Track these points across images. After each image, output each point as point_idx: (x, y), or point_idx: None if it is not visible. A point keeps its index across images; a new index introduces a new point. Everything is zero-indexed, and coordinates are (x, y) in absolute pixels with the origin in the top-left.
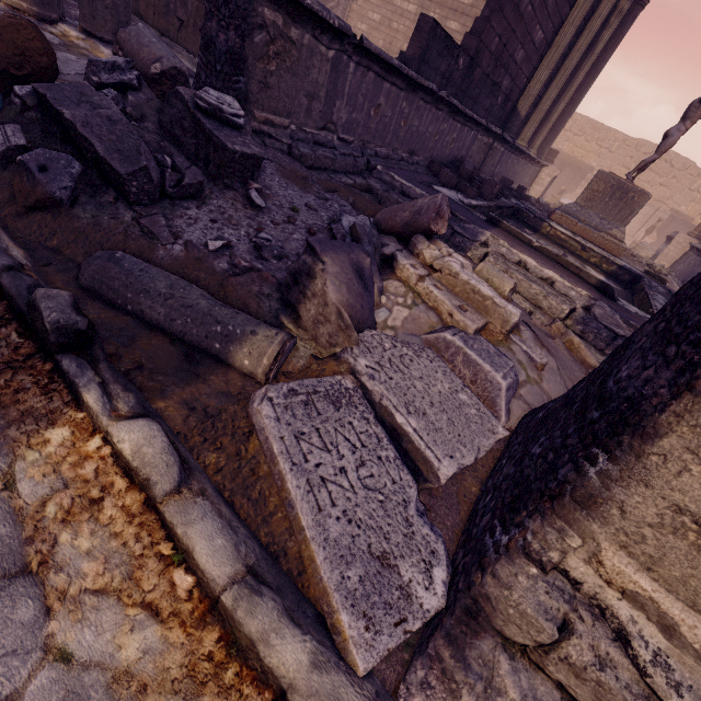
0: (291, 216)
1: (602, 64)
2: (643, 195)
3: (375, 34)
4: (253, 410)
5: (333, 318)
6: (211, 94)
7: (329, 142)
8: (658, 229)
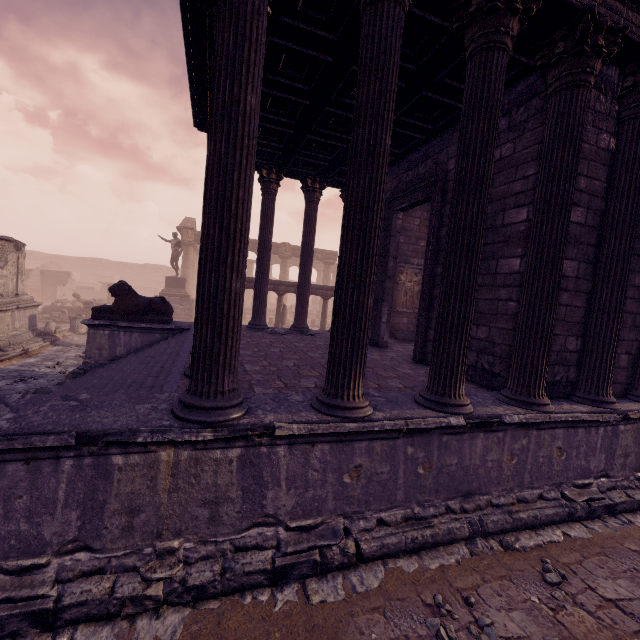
0: None
1: None
2: None
3: None
4: None
5: None
6: None
7: None
8: None
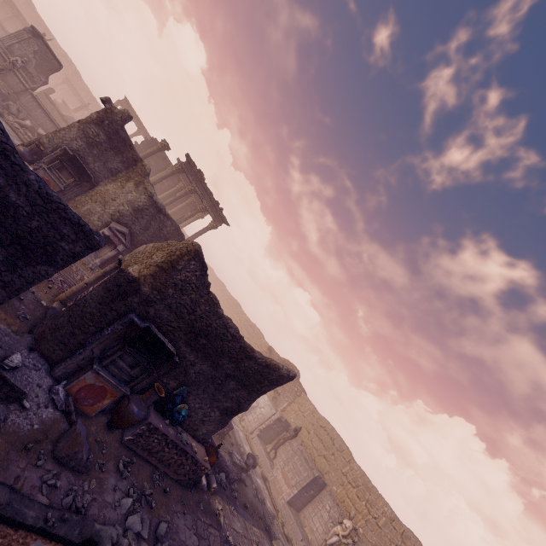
0: None
1: (183, 225)
2: None
3: None
4: None
5: None
6: None
7: None
8: None
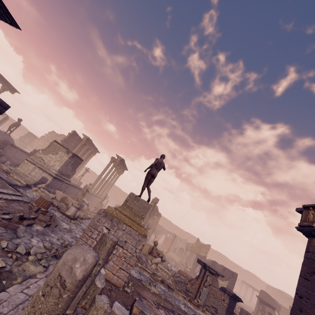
0: (5, 160)
1: (85, 164)
2: (78, 181)
3: (39, 146)
4: (1, 164)
5: (7, 164)
6: (0, 150)
7: (13, 158)
8: (112, 202)
